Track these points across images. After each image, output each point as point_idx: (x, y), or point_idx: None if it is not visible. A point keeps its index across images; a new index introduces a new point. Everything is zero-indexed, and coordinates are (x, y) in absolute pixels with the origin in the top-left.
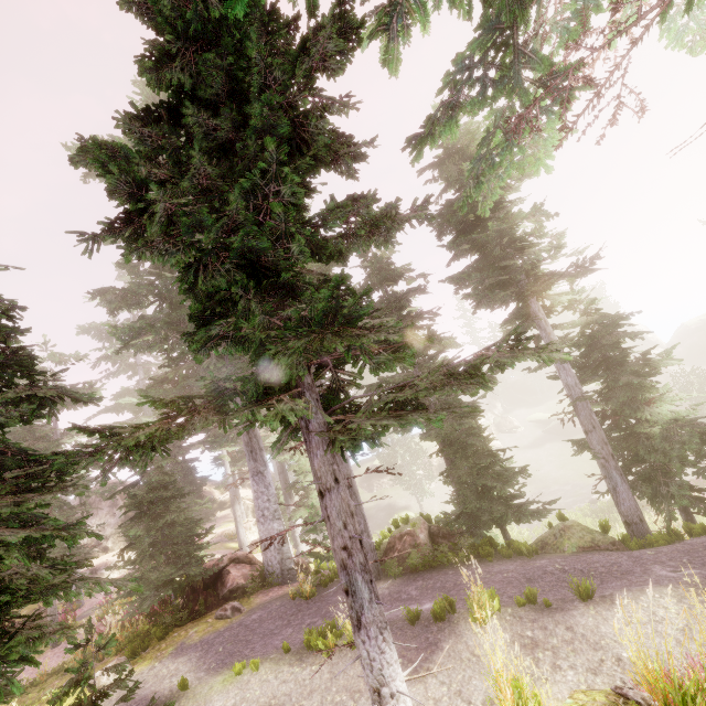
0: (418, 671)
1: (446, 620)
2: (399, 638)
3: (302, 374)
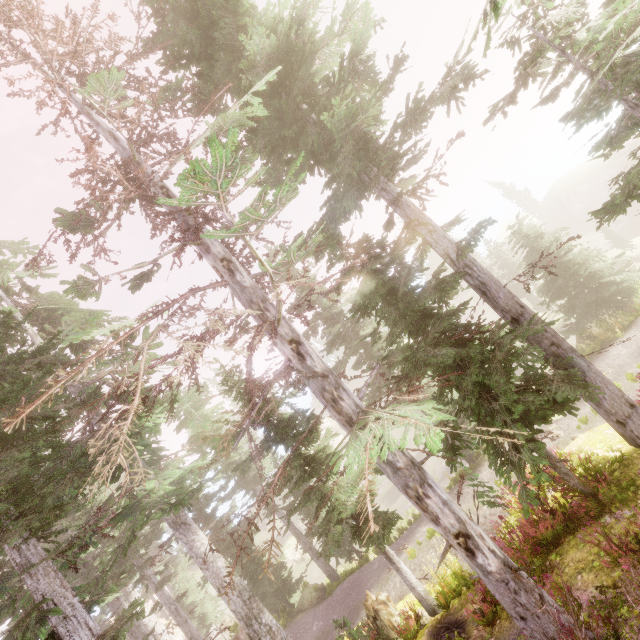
0: None
1: None
2: None
3: None
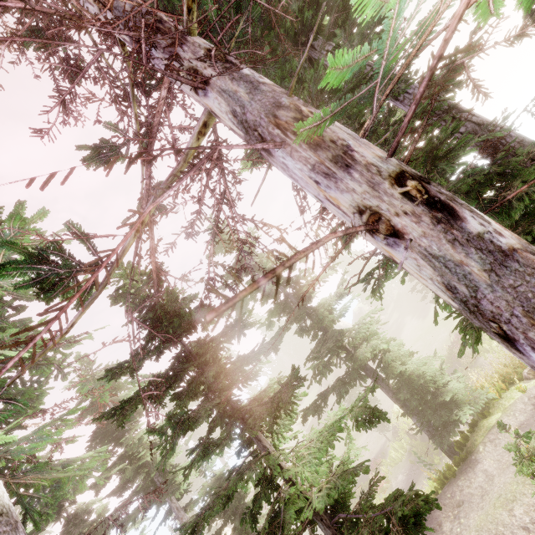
0: None
1: None
2: None
3: None
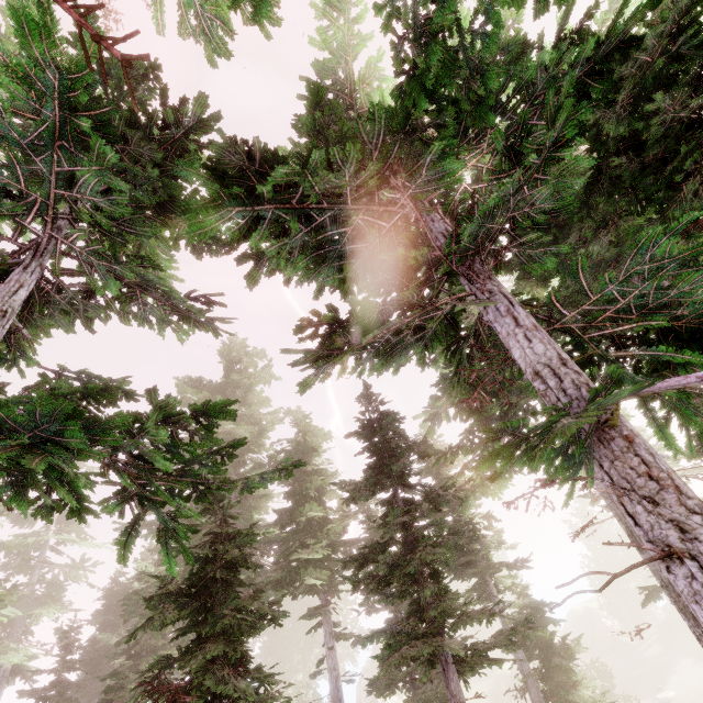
0: None
1: None
2: None
3: (456, 628)
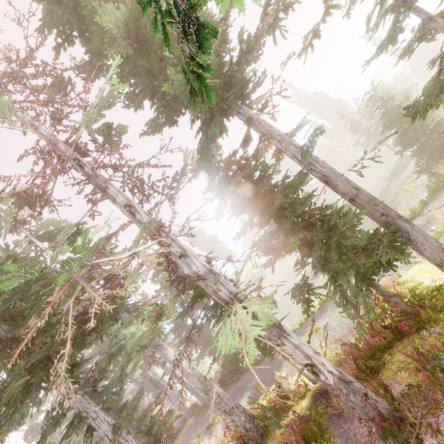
0: (208, 443)
1: (214, 424)
2: (206, 435)
3: None
